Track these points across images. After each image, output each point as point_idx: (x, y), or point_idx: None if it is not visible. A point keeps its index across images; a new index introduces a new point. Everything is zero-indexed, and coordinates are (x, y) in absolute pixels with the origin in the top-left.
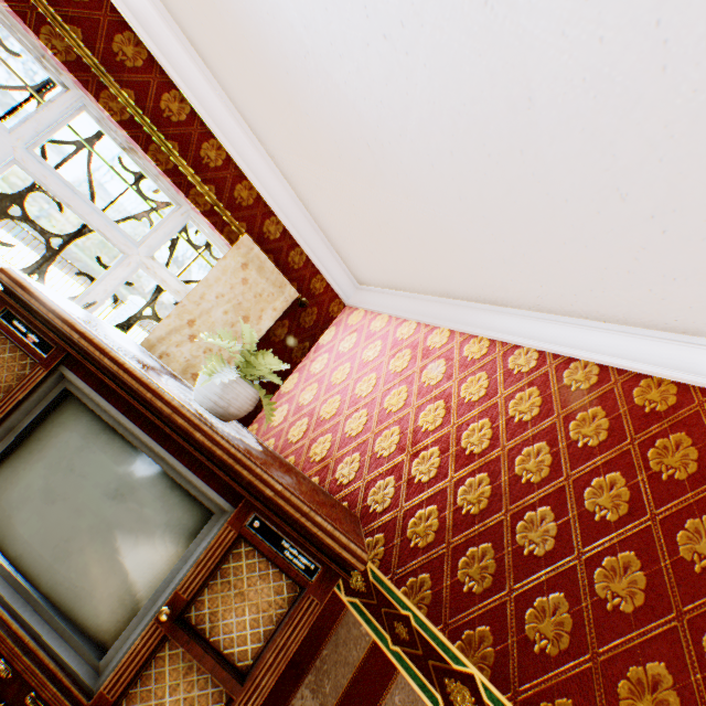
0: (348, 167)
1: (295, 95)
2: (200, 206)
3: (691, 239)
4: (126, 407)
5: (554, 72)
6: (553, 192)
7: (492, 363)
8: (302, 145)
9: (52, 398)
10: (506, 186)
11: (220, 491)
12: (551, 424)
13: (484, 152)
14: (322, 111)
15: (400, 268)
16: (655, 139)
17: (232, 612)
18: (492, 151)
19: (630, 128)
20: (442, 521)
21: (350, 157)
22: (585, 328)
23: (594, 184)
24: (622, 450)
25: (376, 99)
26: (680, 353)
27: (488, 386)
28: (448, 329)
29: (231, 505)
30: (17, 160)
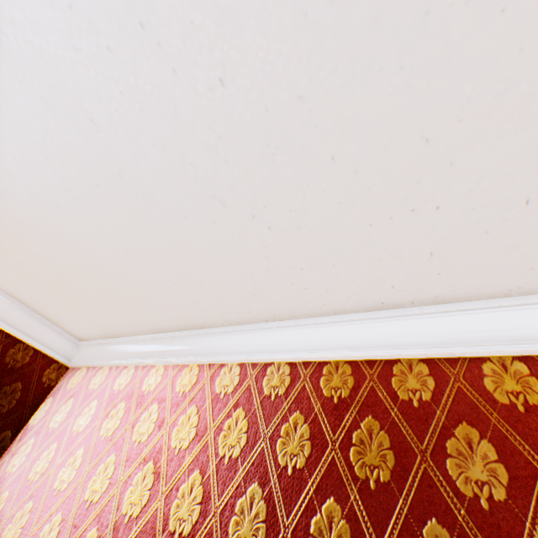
0: None
1: None
2: None
3: (291, 230)
4: None
5: (94, 89)
6: (170, 210)
7: (202, 391)
8: None
9: None
10: (132, 213)
11: None
12: (260, 451)
13: (93, 183)
14: None
15: (103, 315)
16: (211, 142)
17: None
18: (98, 180)
19: (187, 135)
20: None
21: None
22: (269, 330)
23: (195, 195)
24: (329, 461)
25: None
26: (341, 332)
27: (198, 422)
28: (163, 364)
29: None
30: None
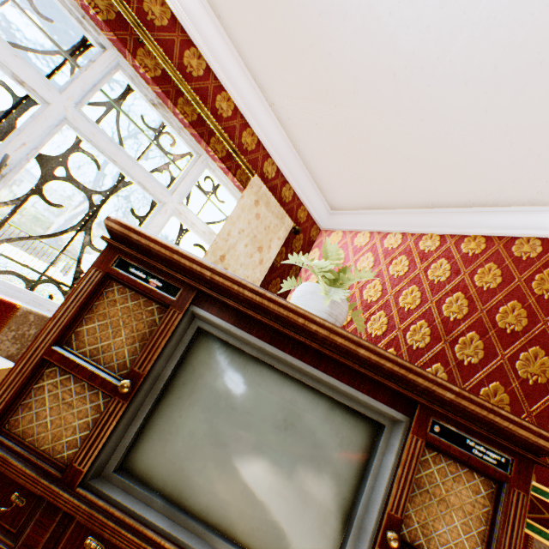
0: (360, 100)
1: (321, 36)
2: (218, 153)
3: None
4: (268, 336)
5: None
6: None
7: (496, 254)
8: (313, 86)
9: (187, 340)
10: (548, 91)
11: (387, 403)
12: None
13: (536, 60)
14: (349, 49)
15: (386, 189)
16: None
17: (440, 522)
18: (546, 58)
19: None
20: (511, 394)
21: (366, 90)
22: None
23: None
24: None
25: (422, 25)
26: None
27: (501, 274)
28: (436, 234)
29: (402, 415)
30: (67, 120)
